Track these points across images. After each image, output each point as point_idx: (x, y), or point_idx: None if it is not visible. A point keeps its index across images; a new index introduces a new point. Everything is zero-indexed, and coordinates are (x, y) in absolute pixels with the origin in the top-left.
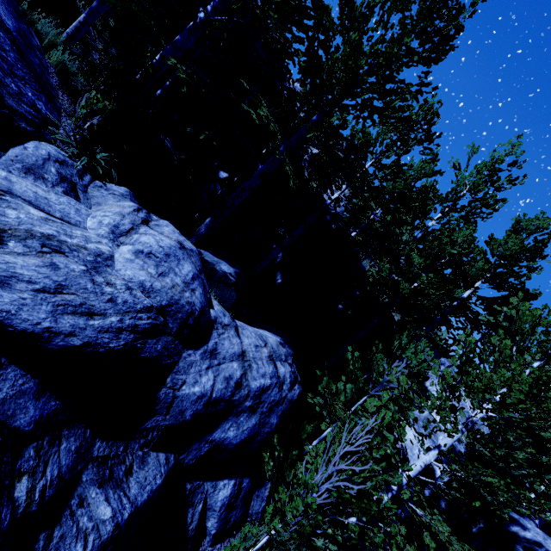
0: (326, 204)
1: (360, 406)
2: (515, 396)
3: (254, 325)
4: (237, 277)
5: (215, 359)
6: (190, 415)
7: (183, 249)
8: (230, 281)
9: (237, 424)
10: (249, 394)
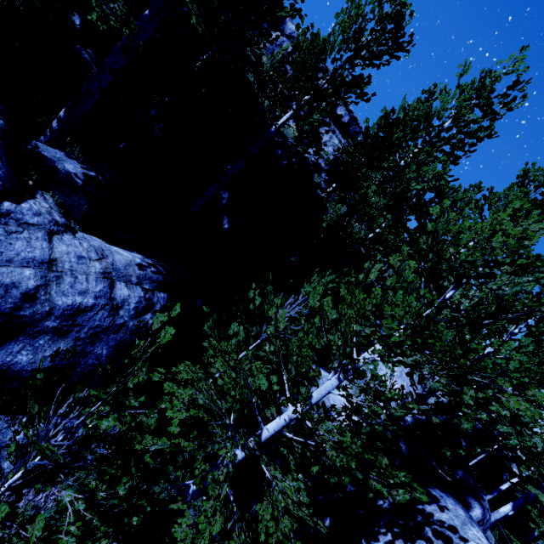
0: (271, 131)
1: (233, 346)
2: (387, 325)
3: (133, 250)
4: (85, 180)
5: None
6: None
7: None
8: (76, 185)
9: (33, 348)
10: (52, 312)
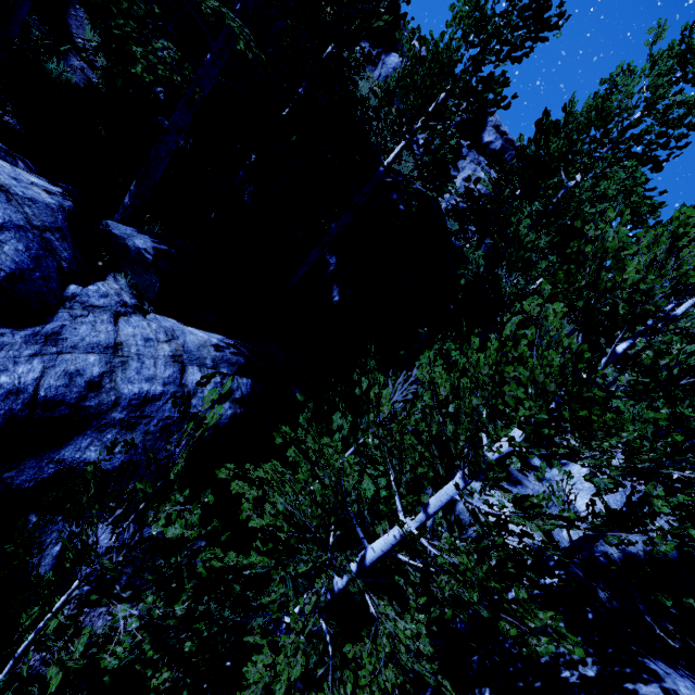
0: (380, 171)
1: (329, 440)
2: (510, 393)
3: (215, 331)
4: (155, 254)
5: (55, 346)
6: (0, 415)
7: (2, 192)
8: (147, 261)
9: (101, 443)
10: (119, 402)
